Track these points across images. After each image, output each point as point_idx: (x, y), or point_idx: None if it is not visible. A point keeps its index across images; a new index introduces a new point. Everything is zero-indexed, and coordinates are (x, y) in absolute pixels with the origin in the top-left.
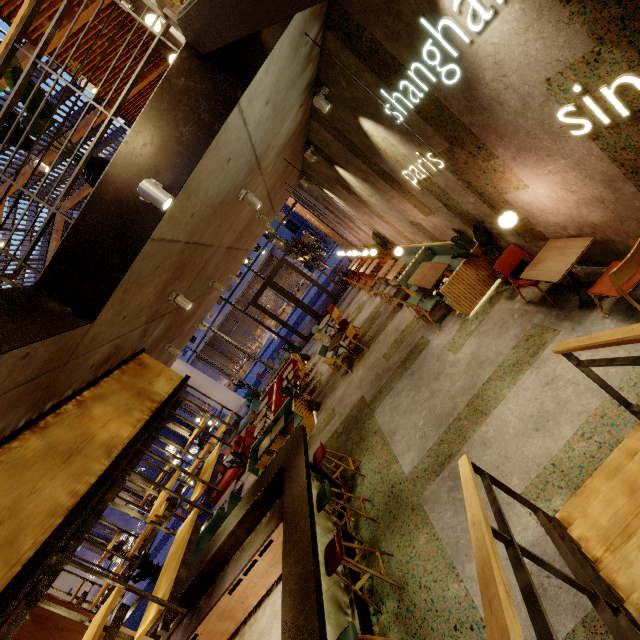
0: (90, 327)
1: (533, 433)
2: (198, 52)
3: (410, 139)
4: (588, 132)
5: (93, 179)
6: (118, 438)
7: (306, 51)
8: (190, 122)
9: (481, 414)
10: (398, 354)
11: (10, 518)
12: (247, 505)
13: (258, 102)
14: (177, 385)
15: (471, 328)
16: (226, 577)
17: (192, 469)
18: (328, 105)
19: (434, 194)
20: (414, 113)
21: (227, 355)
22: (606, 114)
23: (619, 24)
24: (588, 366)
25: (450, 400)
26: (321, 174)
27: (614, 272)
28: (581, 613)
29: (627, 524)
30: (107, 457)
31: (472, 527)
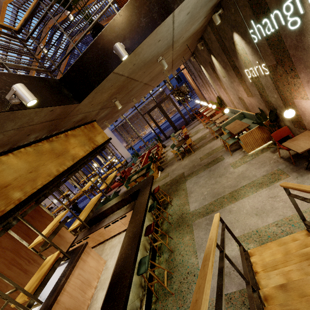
0: (78, 105)
1: (254, 215)
2: None
3: (256, 53)
4: None
5: (94, 34)
6: (78, 155)
7: None
8: (147, 16)
9: (234, 199)
10: (207, 159)
11: (35, 171)
12: (120, 199)
13: (183, 12)
14: (105, 140)
15: (247, 159)
16: (104, 222)
17: (102, 177)
18: (220, 20)
19: (257, 86)
20: (264, 39)
21: (129, 133)
22: None
23: None
24: (293, 197)
25: (222, 188)
26: (202, 57)
27: None
28: (241, 287)
29: (277, 264)
30: (72, 161)
31: (209, 240)
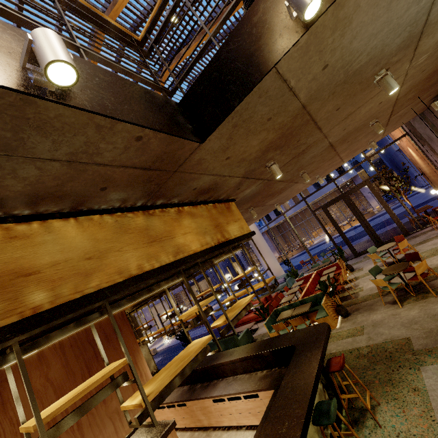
0: (198, 147)
1: None
2: None
3: None
4: None
5: None
6: (188, 247)
7: None
8: None
9: None
10: None
11: (97, 258)
12: (252, 351)
13: None
14: (244, 234)
15: None
16: (217, 387)
17: (228, 299)
18: None
19: None
20: None
21: (285, 239)
22: None
23: None
24: None
25: None
26: None
27: None
28: None
29: None
30: (174, 256)
31: None
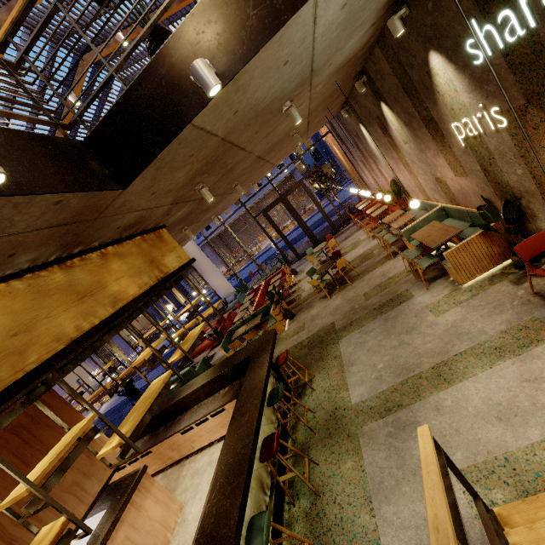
0: (121, 193)
1: (494, 421)
2: None
3: (479, 87)
4: None
5: (154, 49)
6: (125, 293)
7: None
8: (260, 5)
9: (444, 381)
10: (378, 297)
11: (25, 332)
12: (213, 375)
13: (336, 1)
14: (183, 264)
15: (461, 298)
16: (182, 421)
17: (178, 334)
18: (402, 29)
19: (477, 155)
20: (500, 55)
21: (231, 249)
22: None
23: None
24: None
25: (416, 356)
26: (363, 108)
27: None
28: None
29: None
30: (112, 306)
31: (434, 533)
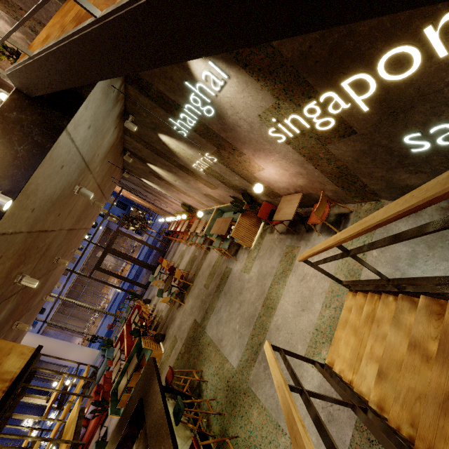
0: None
1: (302, 313)
2: (27, 95)
3: (193, 146)
4: (285, 140)
5: None
6: None
7: (114, 95)
8: (24, 143)
9: (272, 309)
10: (213, 282)
11: None
12: (113, 447)
13: (82, 127)
14: (29, 357)
15: (254, 255)
16: None
17: (53, 434)
18: (135, 127)
19: (215, 176)
20: (192, 131)
21: (78, 316)
22: (290, 132)
23: (283, 92)
24: (316, 265)
25: (252, 305)
26: (138, 169)
27: (316, 210)
28: (353, 421)
29: (358, 353)
30: None
31: (278, 390)
